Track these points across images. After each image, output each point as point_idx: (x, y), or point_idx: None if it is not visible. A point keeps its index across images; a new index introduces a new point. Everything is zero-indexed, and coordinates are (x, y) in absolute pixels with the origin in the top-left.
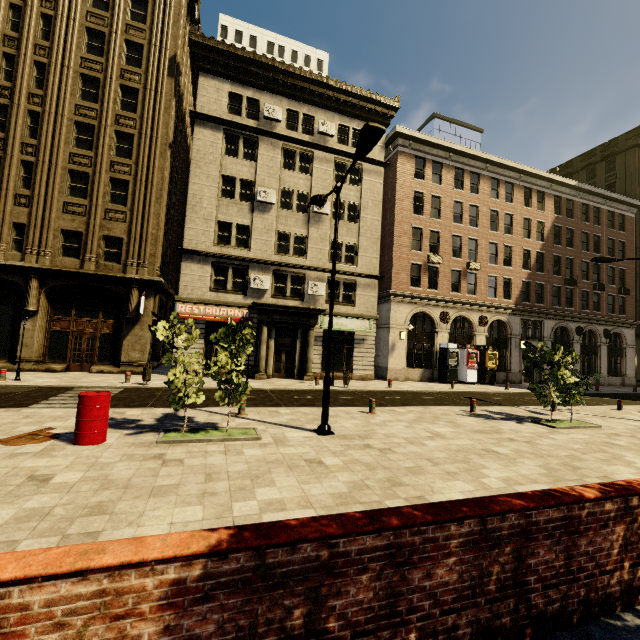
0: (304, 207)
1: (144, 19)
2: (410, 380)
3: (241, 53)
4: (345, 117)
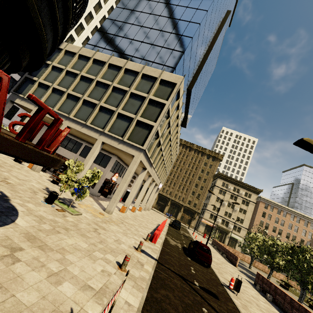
0: (232, 207)
1: (211, 167)
2: None
3: (227, 176)
4: (247, 190)
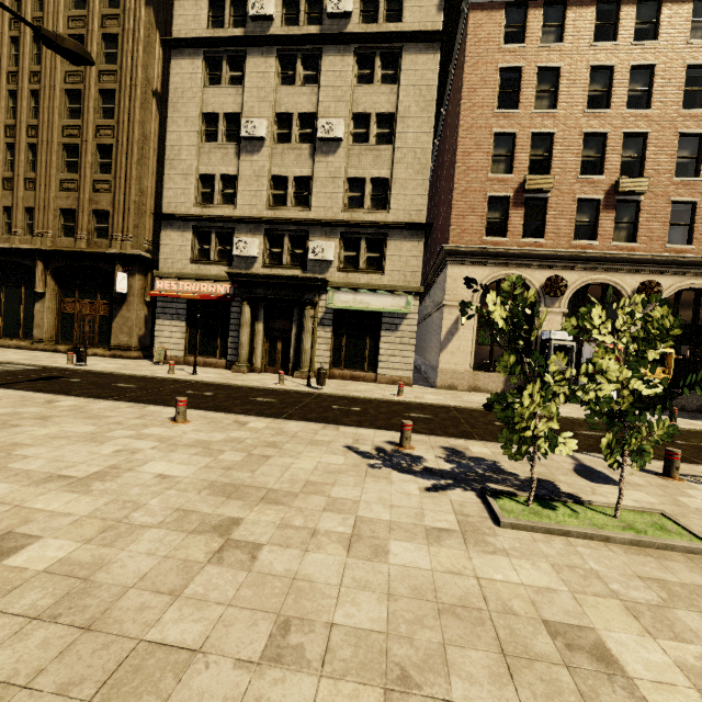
0: (310, 136)
1: None
2: (481, 391)
3: None
4: None
